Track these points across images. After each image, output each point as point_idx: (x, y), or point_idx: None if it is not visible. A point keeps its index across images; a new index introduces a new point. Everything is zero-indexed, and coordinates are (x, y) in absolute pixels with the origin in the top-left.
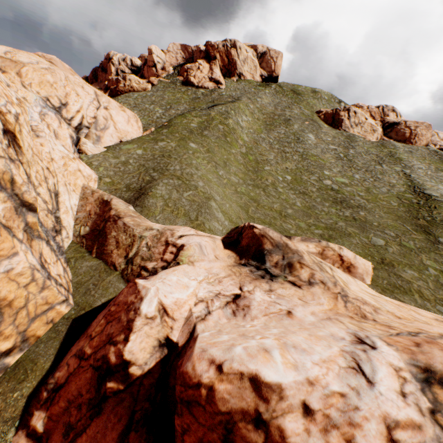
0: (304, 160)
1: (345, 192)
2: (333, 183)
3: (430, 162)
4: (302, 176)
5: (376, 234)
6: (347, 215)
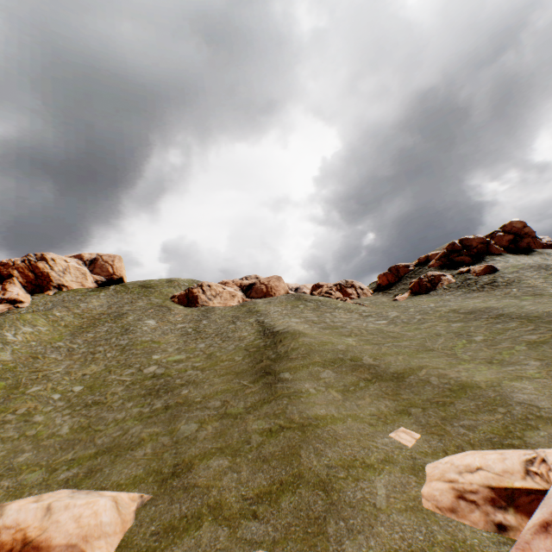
0: (126, 352)
1: (172, 372)
2: (160, 366)
3: (287, 304)
4: (110, 375)
5: (191, 416)
6: (157, 407)
